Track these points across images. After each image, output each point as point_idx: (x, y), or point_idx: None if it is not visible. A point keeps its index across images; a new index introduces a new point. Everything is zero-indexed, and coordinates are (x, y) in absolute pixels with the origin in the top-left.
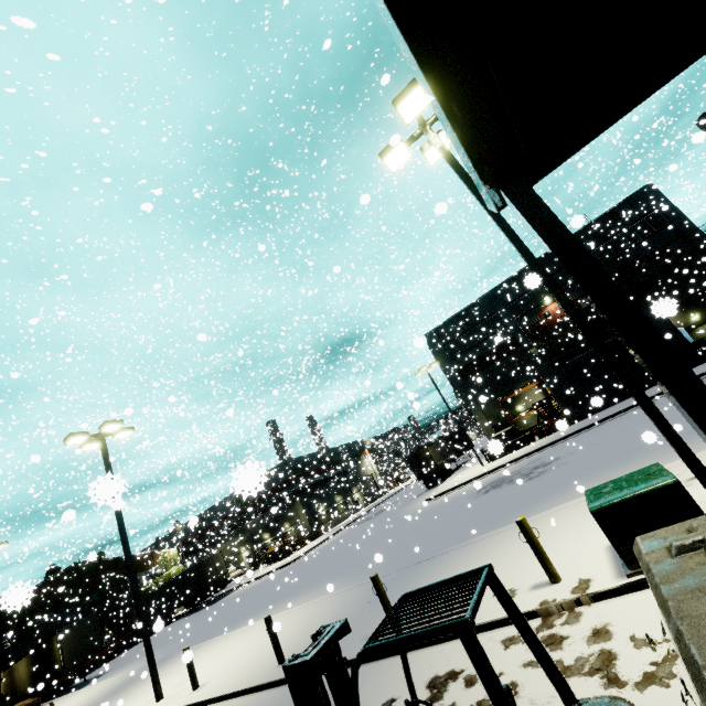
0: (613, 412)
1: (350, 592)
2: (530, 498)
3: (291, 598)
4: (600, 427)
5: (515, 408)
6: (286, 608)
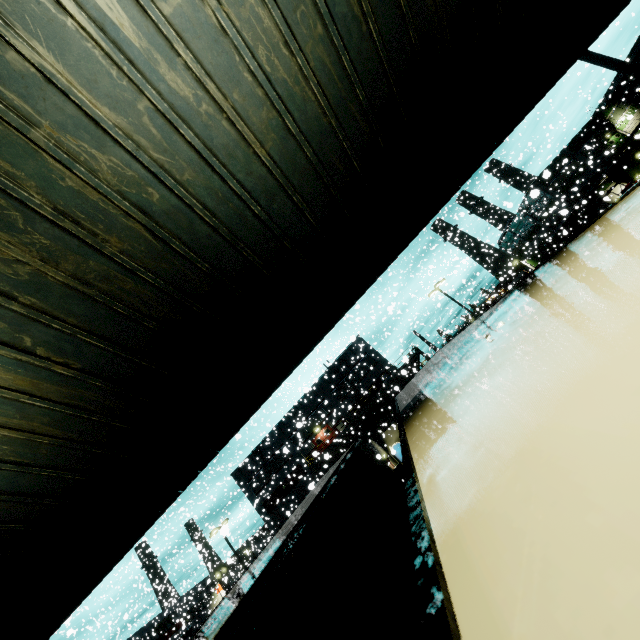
0: None
1: None
2: None
3: None
4: None
5: None
6: None
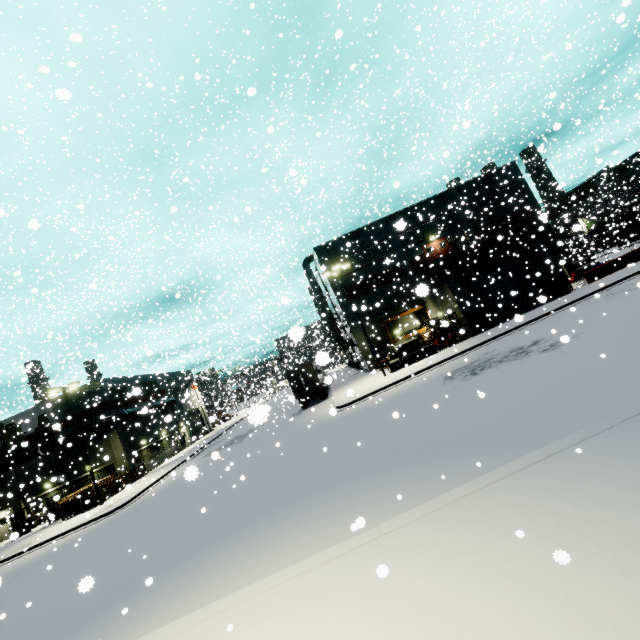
0: (529, 318)
1: (551, 472)
2: (637, 343)
3: (241, 538)
4: (534, 326)
5: (393, 332)
6: (264, 554)
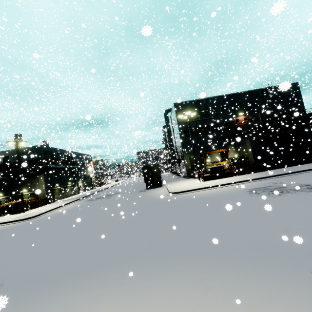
0: (298, 169)
1: None
2: None
3: (92, 288)
4: (305, 174)
5: (205, 160)
6: None
